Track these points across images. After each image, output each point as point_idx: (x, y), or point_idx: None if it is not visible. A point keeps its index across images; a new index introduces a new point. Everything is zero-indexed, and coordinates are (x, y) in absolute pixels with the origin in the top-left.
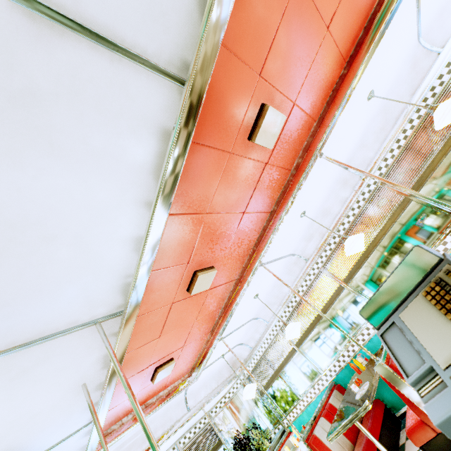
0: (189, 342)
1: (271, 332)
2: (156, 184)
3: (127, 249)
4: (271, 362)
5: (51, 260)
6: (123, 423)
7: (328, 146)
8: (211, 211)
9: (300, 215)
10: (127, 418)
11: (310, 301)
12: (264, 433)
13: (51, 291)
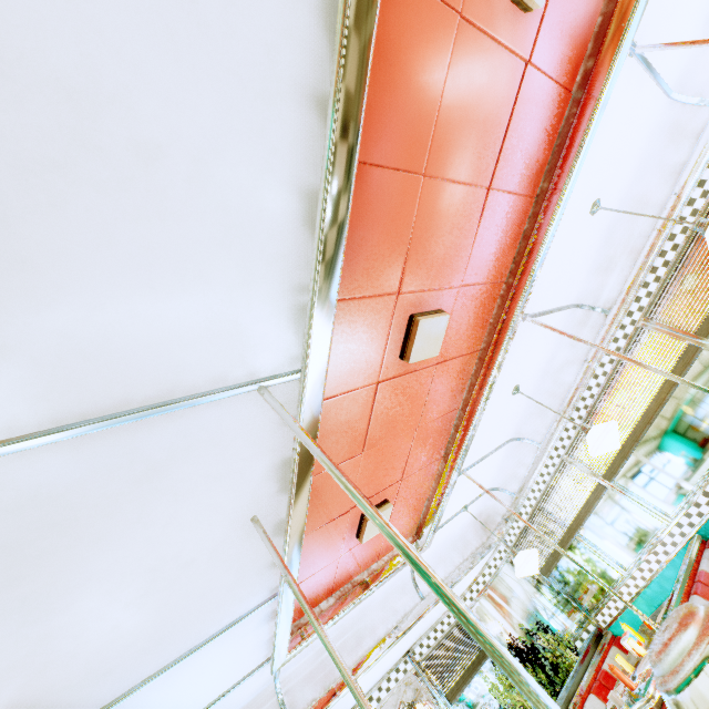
0: (409, 472)
1: (548, 461)
2: (331, 49)
3: (293, 220)
4: (556, 515)
5: (159, 212)
6: (322, 610)
7: (646, 26)
8: (430, 171)
9: (590, 209)
10: (328, 602)
11: (624, 389)
12: (562, 639)
13: (170, 293)
